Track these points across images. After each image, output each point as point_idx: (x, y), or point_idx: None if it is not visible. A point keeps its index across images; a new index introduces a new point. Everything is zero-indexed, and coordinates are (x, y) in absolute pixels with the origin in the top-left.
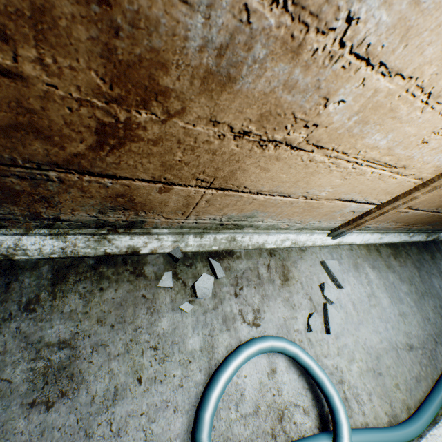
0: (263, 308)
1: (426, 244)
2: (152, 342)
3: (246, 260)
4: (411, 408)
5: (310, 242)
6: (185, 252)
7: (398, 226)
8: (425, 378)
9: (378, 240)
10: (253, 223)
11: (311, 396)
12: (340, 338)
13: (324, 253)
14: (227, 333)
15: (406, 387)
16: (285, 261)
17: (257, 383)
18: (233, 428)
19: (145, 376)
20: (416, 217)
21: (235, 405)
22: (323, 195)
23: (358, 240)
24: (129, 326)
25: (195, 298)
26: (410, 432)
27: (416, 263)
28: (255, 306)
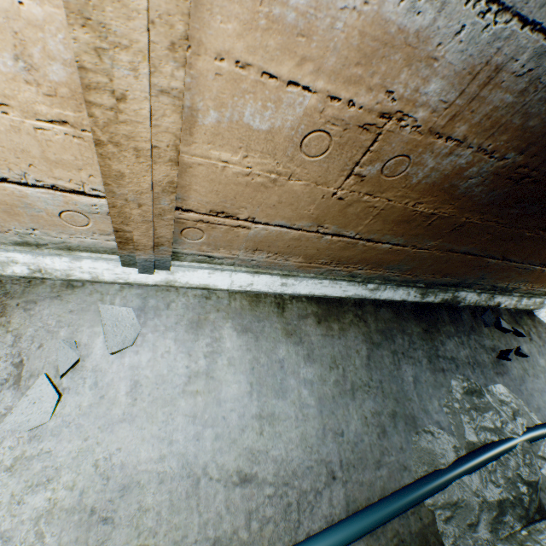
0: None
1: (426, 309)
2: None
3: None
4: None
5: (83, 272)
6: None
7: (305, 265)
8: (248, 545)
9: (282, 288)
10: None
11: None
12: (44, 440)
13: (127, 295)
14: None
15: None
16: (9, 298)
17: None
18: None
19: None
20: (310, 245)
21: None
22: None
23: (223, 283)
24: None
25: None
26: None
27: (376, 335)
28: None
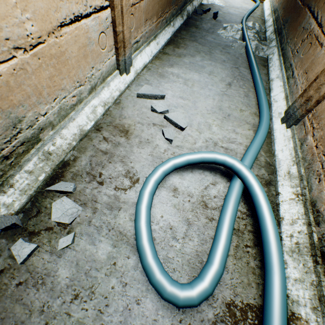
0: (130, 166)
1: (187, 23)
2: (68, 297)
3: (84, 154)
4: (256, 112)
5: (115, 92)
6: (20, 210)
7: (156, 23)
8: (249, 90)
9: (158, 47)
10: (36, 125)
11: (209, 172)
12: (193, 124)
13: (134, 89)
14: (122, 212)
15: (245, 105)
16: (114, 122)
17: (173, 210)
18: (186, 252)
19: (90, 322)
20: (156, 2)
21: (173, 239)
22: (34, 29)
23: (146, 59)
24: (32, 319)
25: (70, 226)
26: (265, 123)
27: (192, 39)
28: (123, 172)
